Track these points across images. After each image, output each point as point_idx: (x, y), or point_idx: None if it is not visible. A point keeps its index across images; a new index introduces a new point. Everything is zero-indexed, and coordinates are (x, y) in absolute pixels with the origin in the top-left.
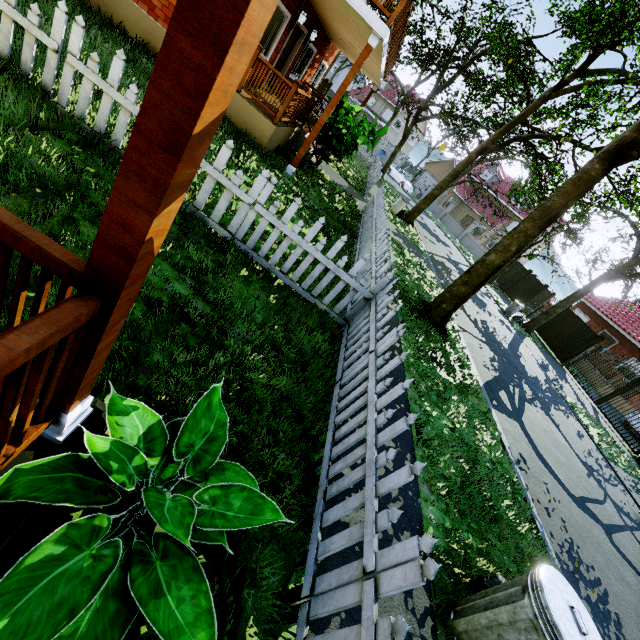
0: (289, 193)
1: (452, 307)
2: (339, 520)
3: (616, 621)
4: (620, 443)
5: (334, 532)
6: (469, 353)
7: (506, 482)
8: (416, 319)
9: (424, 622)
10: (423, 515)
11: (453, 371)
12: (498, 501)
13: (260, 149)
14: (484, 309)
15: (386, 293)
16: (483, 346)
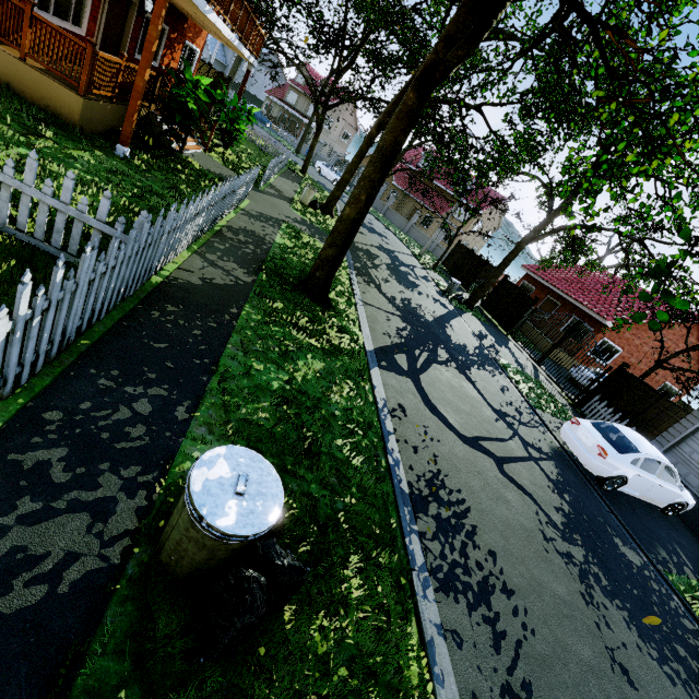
0: (108, 171)
1: (326, 274)
2: (4, 458)
3: (470, 531)
4: (558, 394)
5: None
6: (366, 323)
7: (358, 426)
8: (286, 292)
9: (115, 543)
10: (181, 452)
11: (320, 334)
12: (334, 441)
13: (73, 128)
14: (413, 289)
15: (244, 268)
16: (393, 318)
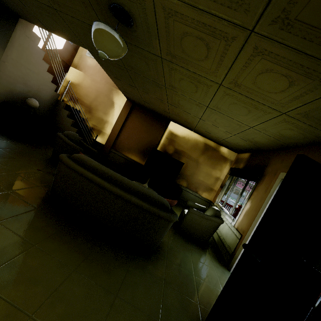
0: None
1: None
2: None
3: None
4: None
5: None
6: None
7: None
8: None
9: None
10: None
11: None
12: None
13: None
14: None
15: None
16: None
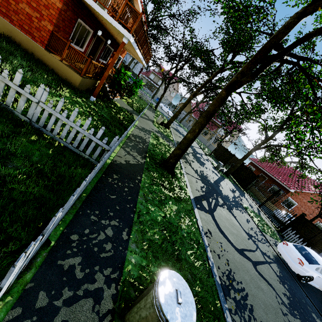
0: (88, 108)
1: (175, 160)
2: (56, 263)
3: (250, 308)
4: (270, 224)
5: (49, 270)
6: (188, 184)
7: (194, 242)
8: (157, 167)
9: (104, 318)
10: (126, 259)
11: (173, 190)
12: (186, 251)
13: (75, 88)
14: (203, 166)
15: (140, 155)
16: (198, 181)
